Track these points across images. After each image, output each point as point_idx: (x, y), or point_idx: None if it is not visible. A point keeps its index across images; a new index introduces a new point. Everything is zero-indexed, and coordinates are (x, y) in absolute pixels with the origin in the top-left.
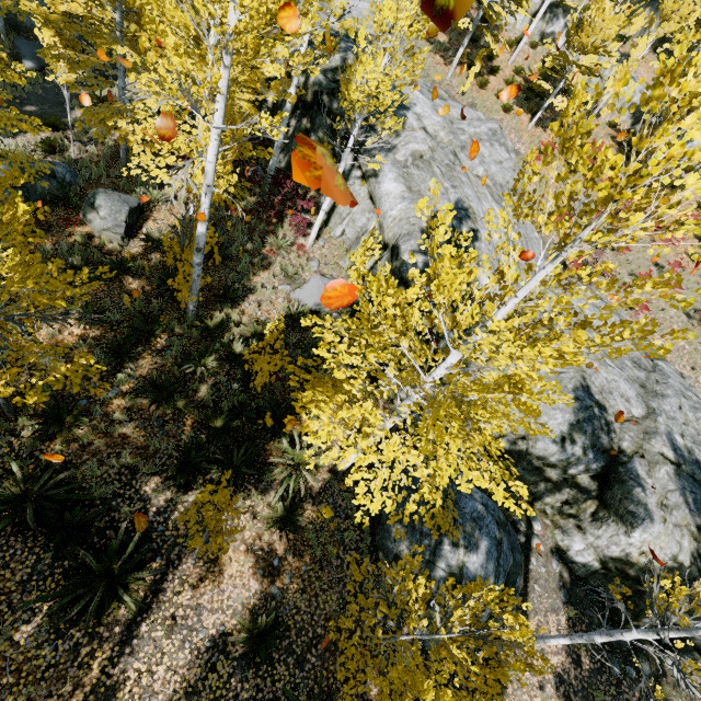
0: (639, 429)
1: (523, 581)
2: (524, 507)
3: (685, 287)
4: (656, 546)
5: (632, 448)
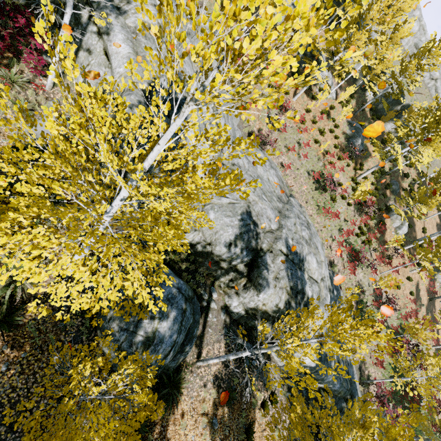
0: (273, 237)
1: (202, 328)
2: (160, 305)
3: (309, 157)
4: (269, 300)
5: (267, 247)
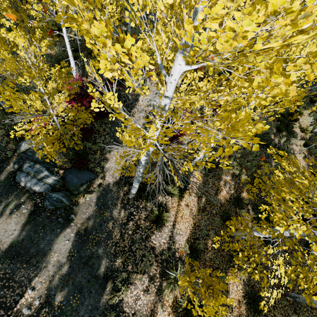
0: None
1: None
2: None
3: None
4: None
5: None
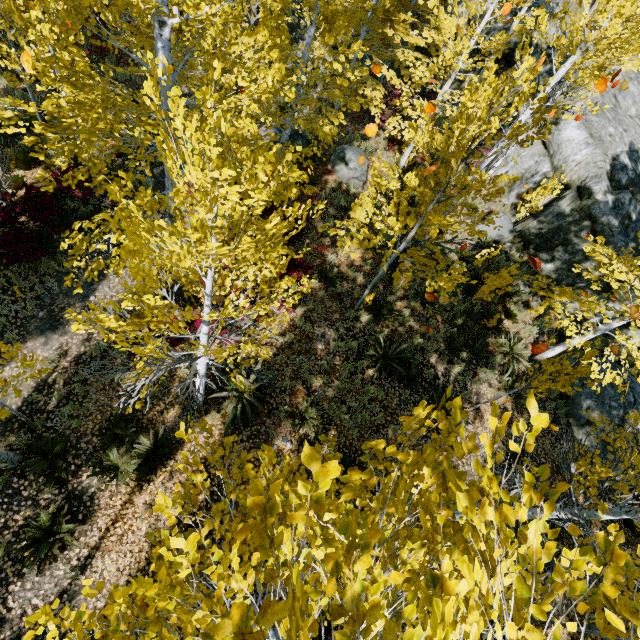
0: None
1: None
2: None
3: None
4: None
5: None
